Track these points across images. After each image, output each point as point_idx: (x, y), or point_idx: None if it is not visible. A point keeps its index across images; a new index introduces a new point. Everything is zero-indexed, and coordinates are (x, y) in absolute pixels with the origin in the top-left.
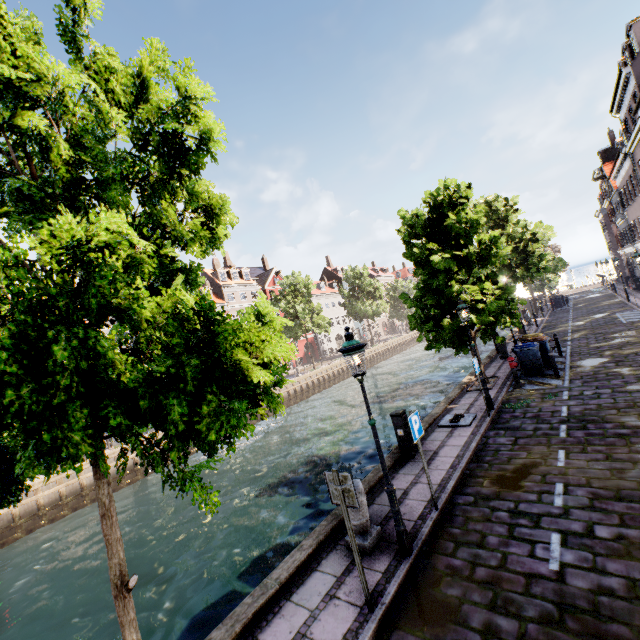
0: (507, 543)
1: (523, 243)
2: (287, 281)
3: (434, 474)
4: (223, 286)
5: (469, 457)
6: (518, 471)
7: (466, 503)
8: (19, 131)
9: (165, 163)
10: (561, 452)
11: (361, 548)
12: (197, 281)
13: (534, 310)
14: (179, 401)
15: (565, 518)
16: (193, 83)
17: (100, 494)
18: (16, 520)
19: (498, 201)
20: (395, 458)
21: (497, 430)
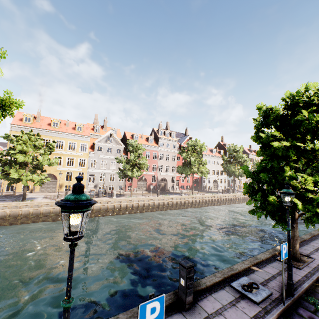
0: None
1: None
2: (191, 143)
3: None
4: (159, 138)
5: None
6: None
7: None
8: None
9: None
10: None
11: None
12: None
13: None
14: None
15: None
16: None
17: None
18: (30, 215)
19: None
20: (171, 300)
21: None
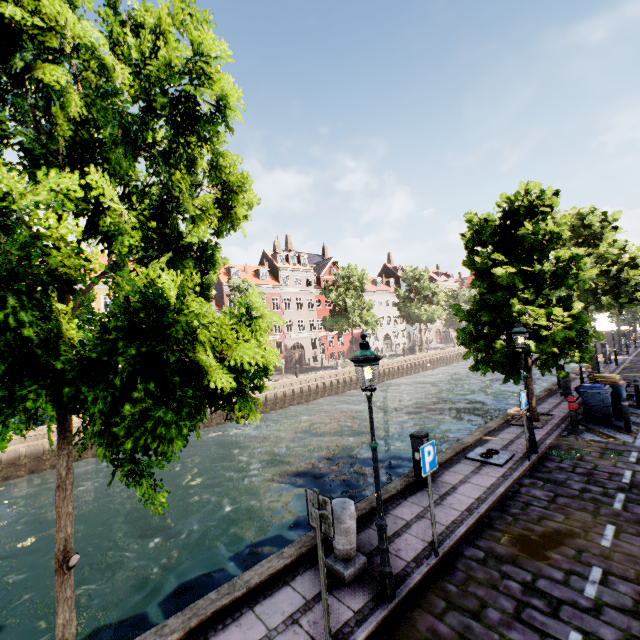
0: (510, 624)
1: (617, 267)
2: (342, 272)
3: (445, 512)
4: (280, 269)
5: (492, 503)
6: (547, 536)
7: (473, 558)
8: (42, 85)
9: (173, 128)
10: (610, 528)
11: (340, 576)
12: (212, 261)
13: (617, 346)
14: (105, 395)
15: (594, 616)
16: (207, 37)
17: (59, 464)
18: None
19: (594, 215)
20: (407, 482)
21: (534, 479)
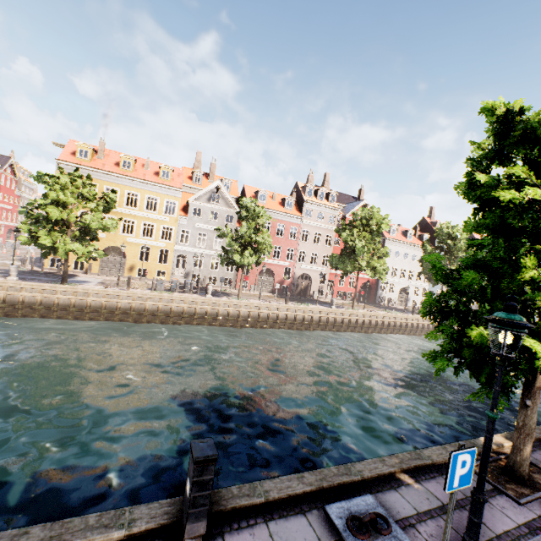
0: None
1: None
2: (361, 213)
3: None
4: (305, 201)
5: None
6: None
7: None
8: None
9: None
10: None
11: None
12: None
13: None
14: None
15: None
16: None
17: None
18: (71, 307)
19: None
20: (165, 519)
21: None
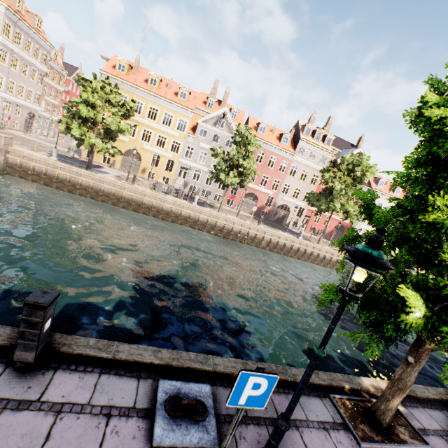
0: None
1: None
2: (349, 158)
3: None
4: (301, 139)
5: None
6: None
7: None
8: None
9: None
10: None
11: None
12: None
13: None
14: None
15: None
16: None
17: None
18: (89, 188)
19: None
20: None
21: None
